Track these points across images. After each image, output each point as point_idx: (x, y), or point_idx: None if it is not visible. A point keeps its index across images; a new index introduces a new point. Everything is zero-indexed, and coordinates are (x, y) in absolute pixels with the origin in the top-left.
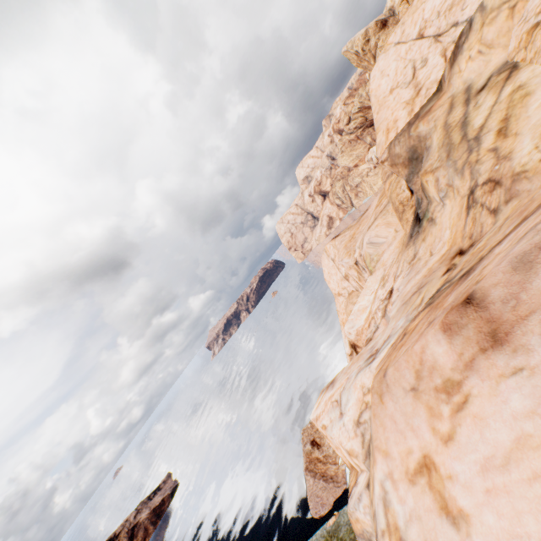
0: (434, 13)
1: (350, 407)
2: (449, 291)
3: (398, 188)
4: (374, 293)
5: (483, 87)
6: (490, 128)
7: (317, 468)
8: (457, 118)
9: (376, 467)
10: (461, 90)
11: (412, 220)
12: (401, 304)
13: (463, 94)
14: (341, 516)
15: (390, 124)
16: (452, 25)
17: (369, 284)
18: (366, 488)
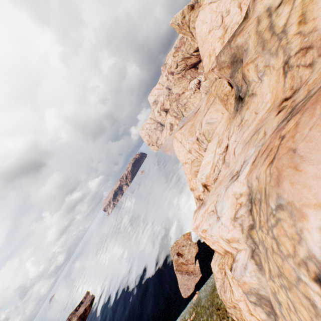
0: None
1: (225, 211)
2: (320, 92)
3: (222, 87)
4: (214, 152)
5: (279, 4)
6: (292, 23)
7: (182, 268)
8: (265, 26)
9: (309, 220)
10: (263, 11)
11: (235, 102)
12: (243, 145)
13: (266, 12)
14: (200, 293)
15: (211, 52)
16: None
17: (210, 147)
18: (251, 259)
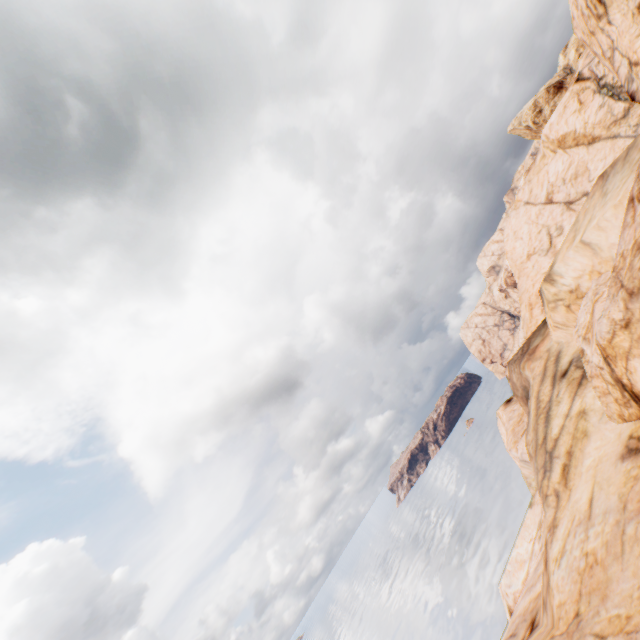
0: (558, 179)
1: None
2: None
3: None
4: (531, 543)
5: (564, 372)
6: (559, 453)
7: None
8: (544, 399)
9: None
10: (554, 351)
11: None
12: (504, 637)
13: (553, 362)
14: None
15: (532, 298)
16: (582, 194)
17: (528, 522)
18: None
